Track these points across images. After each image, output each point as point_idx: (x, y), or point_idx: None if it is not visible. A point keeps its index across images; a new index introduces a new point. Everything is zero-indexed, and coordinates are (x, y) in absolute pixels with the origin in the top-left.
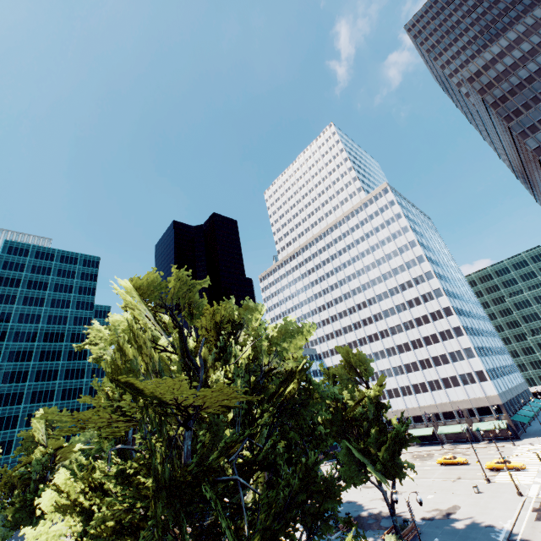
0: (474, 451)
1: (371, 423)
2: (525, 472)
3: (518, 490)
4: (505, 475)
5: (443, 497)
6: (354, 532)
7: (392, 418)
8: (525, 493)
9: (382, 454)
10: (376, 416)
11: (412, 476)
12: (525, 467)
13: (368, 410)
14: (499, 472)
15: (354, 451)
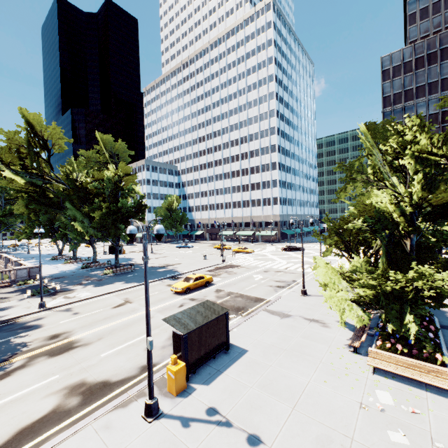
0: (220, 238)
1: (107, 198)
2: (249, 255)
3: (223, 259)
4: (237, 255)
5: (183, 260)
6: (100, 269)
7: (142, 202)
8: (228, 261)
9: (99, 217)
10: (114, 194)
11: (190, 252)
12: (252, 252)
13: (105, 187)
14: (237, 253)
15: (72, 212)
